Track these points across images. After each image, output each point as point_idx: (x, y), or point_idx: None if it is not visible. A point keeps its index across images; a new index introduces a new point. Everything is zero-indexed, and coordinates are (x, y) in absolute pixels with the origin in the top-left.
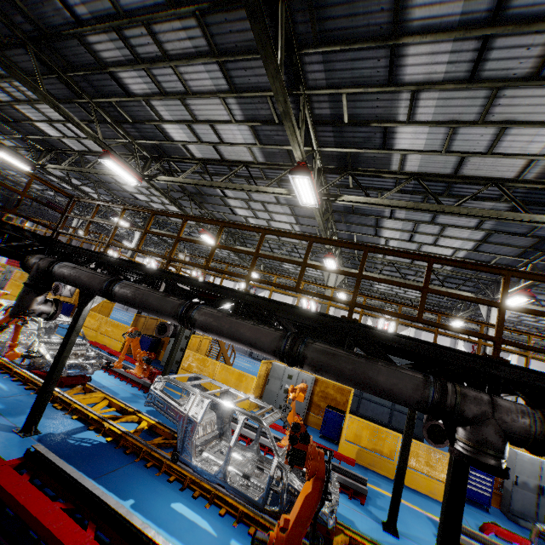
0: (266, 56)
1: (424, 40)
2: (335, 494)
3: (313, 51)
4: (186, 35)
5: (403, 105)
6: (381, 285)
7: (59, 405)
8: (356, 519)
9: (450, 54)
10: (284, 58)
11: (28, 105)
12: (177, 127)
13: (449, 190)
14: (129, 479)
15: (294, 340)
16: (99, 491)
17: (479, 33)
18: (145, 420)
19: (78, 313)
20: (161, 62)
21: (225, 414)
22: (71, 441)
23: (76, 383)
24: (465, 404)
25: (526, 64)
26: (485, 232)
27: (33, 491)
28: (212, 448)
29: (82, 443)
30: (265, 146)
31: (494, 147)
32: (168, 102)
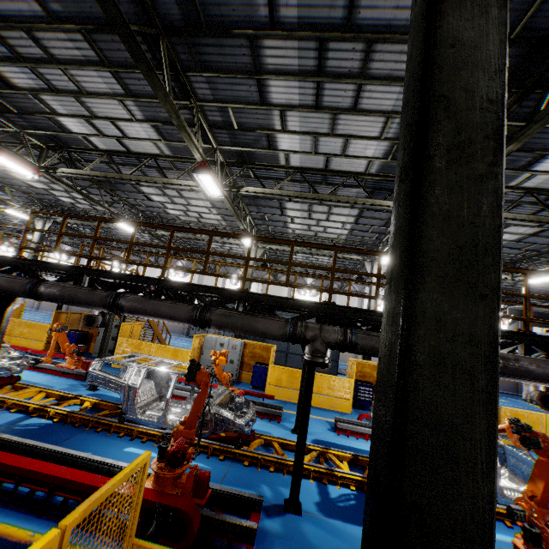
0: (155, 86)
1: (278, 78)
2: (251, 414)
3: (197, 74)
4: (74, 45)
5: (276, 118)
6: (297, 256)
7: None
8: (272, 432)
9: (299, 88)
10: (173, 75)
11: None
12: (74, 120)
13: (326, 180)
14: (82, 441)
15: (202, 310)
16: (60, 448)
17: (313, 79)
18: (87, 401)
19: (2, 316)
20: (48, 64)
21: (162, 381)
22: (18, 428)
23: (5, 384)
24: (306, 331)
25: (347, 100)
26: (359, 210)
27: (4, 454)
28: (154, 408)
29: (29, 427)
30: (169, 142)
31: (345, 152)
32: (60, 98)
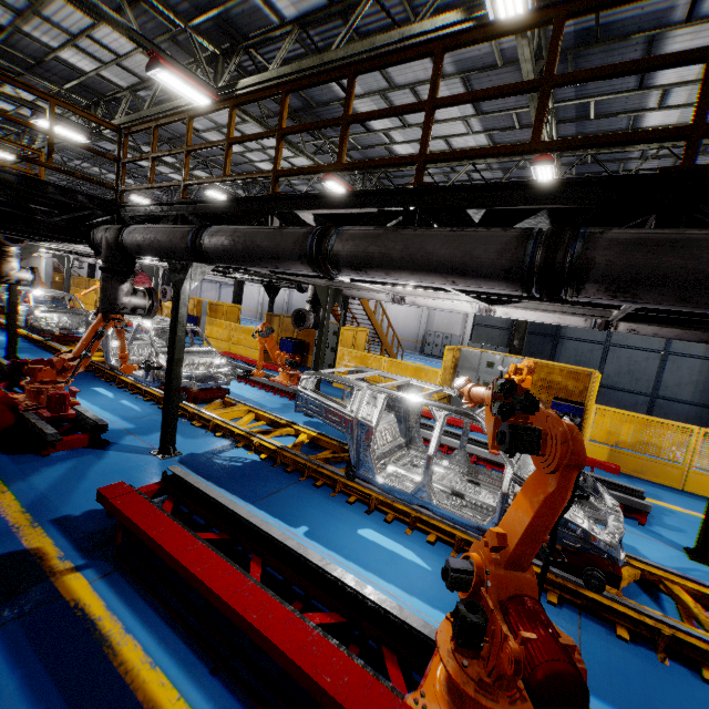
0: None
1: None
2: (616, 516)
3: None
4: None
5: None
6: None
7: (198, 423)
8: (639, 546)
9: None
10: None
11: (35, 19)
12: None
13: None
14: (296, 501)
15: (554, 235)
16: (256, 520)
17: None
18: (303, 432)
19: (176, 298)
20: None
21: (408, 416)
22: (218, 461)
23: (212, 397)
24: None
25: None
26: None
27: (166, 524)
28: (399, 460)
29: (231, 462)
30: None
31: None
32: None
